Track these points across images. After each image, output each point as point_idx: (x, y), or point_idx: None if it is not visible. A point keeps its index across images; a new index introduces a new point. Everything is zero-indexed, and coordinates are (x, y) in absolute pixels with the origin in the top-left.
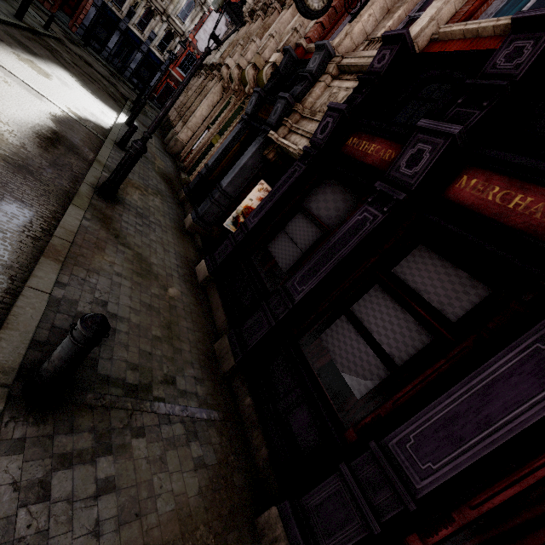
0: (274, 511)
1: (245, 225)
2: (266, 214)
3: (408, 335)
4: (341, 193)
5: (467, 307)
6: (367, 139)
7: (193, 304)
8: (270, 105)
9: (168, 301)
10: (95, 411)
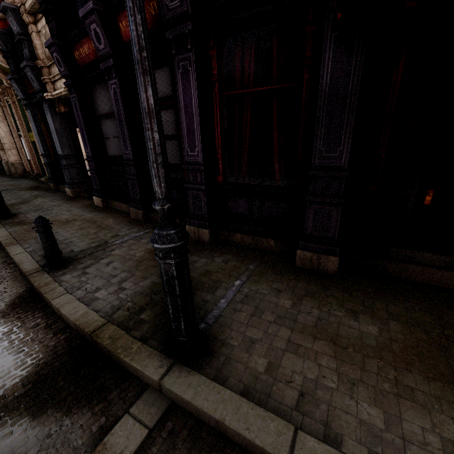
0: (187, 226)
1: (88, 157)
2: (89, 140)
3: (169, 119)
4: (102, 89)
5: (170, 83)
6: (79, 46)
7: (106, 215)
8: (27, 79)
9: (90, 222)
10: (87, 257)
